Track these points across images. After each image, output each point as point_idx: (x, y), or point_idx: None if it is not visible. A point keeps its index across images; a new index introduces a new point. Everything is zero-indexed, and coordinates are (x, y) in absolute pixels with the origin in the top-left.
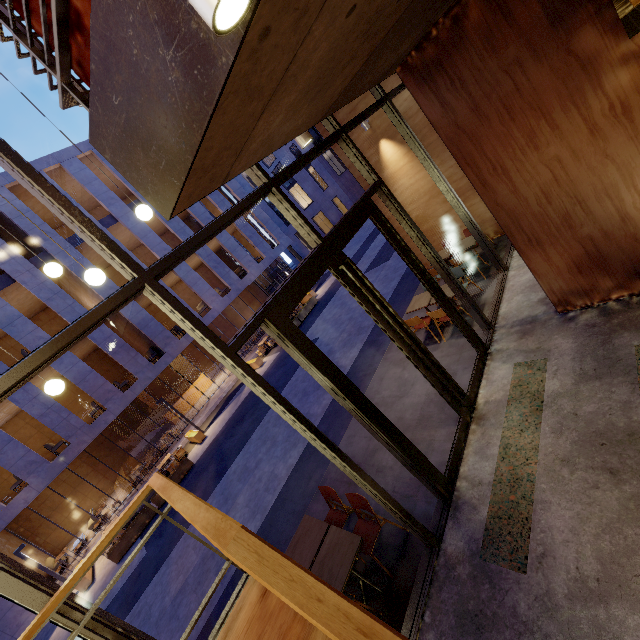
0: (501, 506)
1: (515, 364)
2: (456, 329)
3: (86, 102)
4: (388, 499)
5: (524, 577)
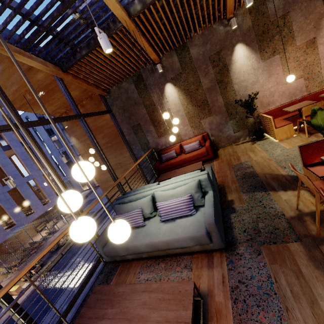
0: None
1: None
2: None
3: None
4: None
5: None
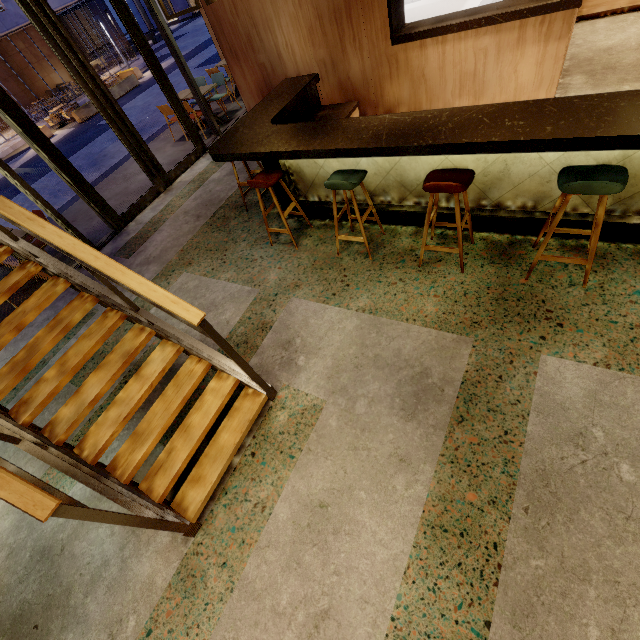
0: (142, 233)
1: (212, 161)
2: (205, 133)
3: None
4: (44, 203)
5: (127, 260)
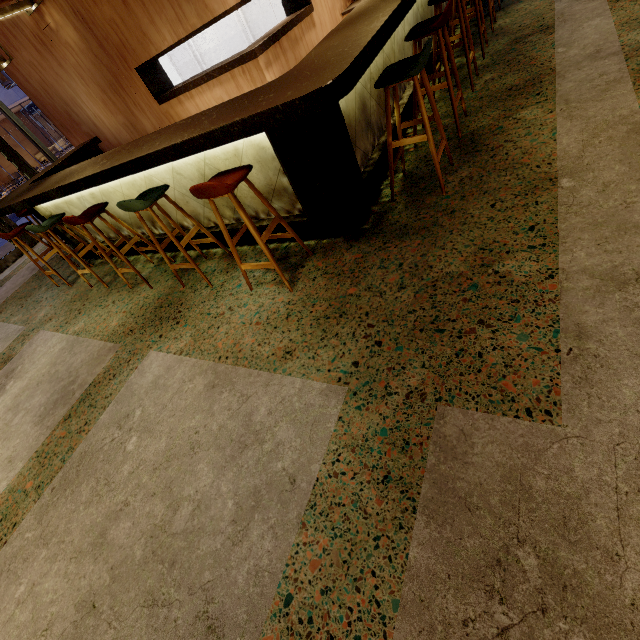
0: None
1: None
2: None
3: None
4: None
5: None
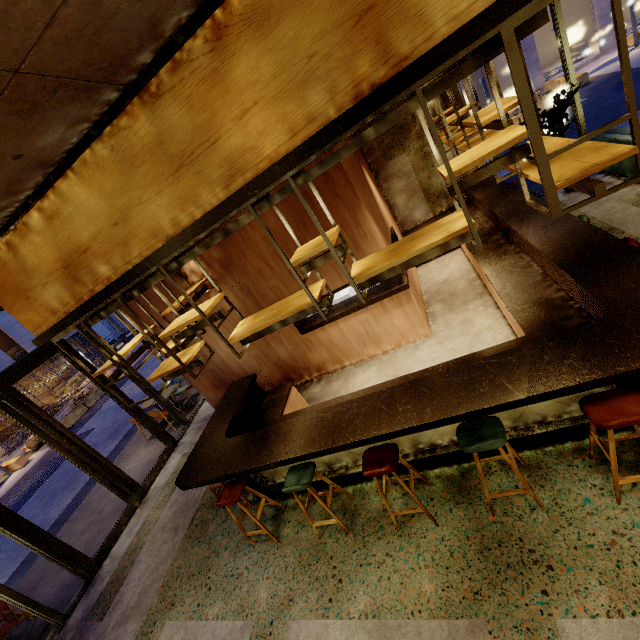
0: (117, 573)
1: (183, 454)
2: (174, 423)
3: None
4: (7, 593)
5: (100, 623)
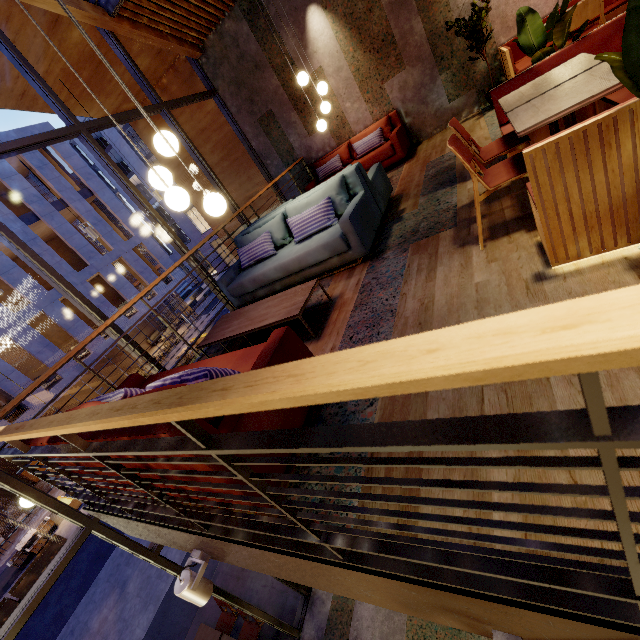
0: (338, 601)
1: None
2: None
3: (88, 501)
4: (266, 617)
5: None
